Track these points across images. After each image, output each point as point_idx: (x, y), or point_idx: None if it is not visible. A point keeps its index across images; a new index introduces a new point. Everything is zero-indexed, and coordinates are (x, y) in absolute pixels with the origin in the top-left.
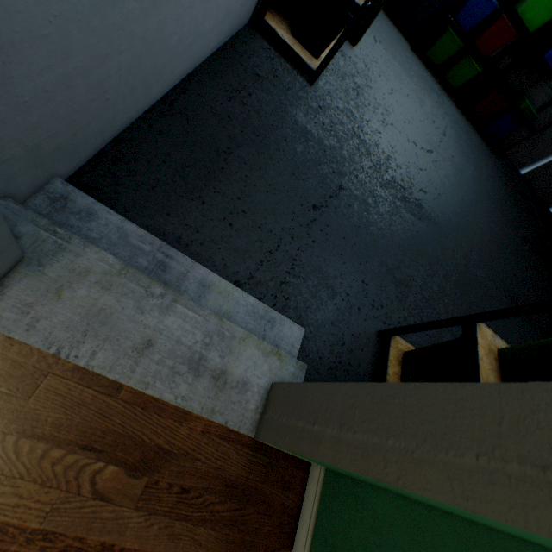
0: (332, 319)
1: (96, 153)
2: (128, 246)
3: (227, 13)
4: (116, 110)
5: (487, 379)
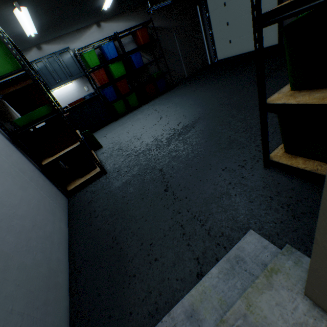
0: (247, 201)
1: None
2: None
3: (52, 213)
4: (49, 324)
5: (319, 98)
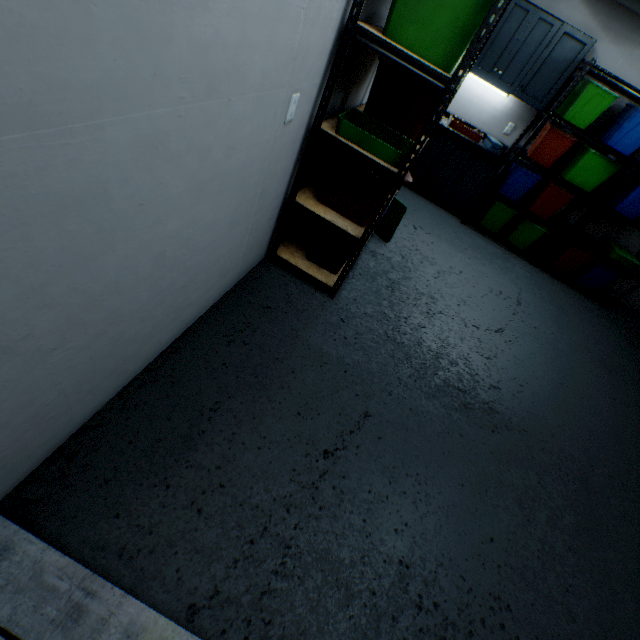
0: None
1: (51, 452)
2: (38, 588)
3: (223, 274)
4: (71, 413)
5: None
